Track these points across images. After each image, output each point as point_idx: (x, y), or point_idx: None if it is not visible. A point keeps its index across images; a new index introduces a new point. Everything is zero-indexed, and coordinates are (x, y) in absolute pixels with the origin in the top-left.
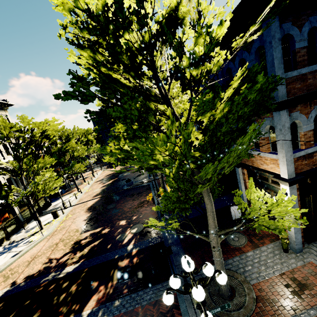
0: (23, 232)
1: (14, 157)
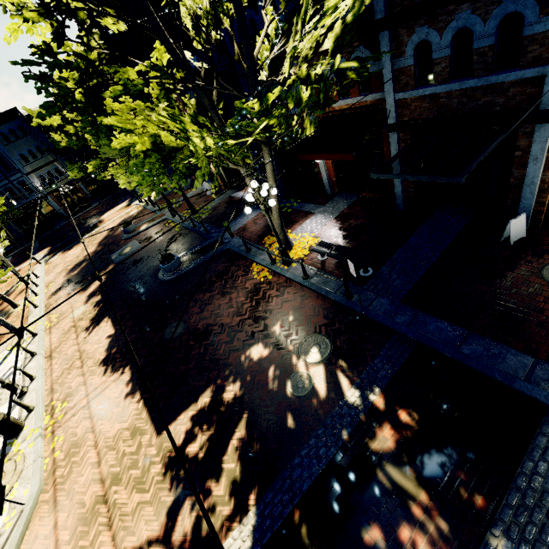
0: None
1: None
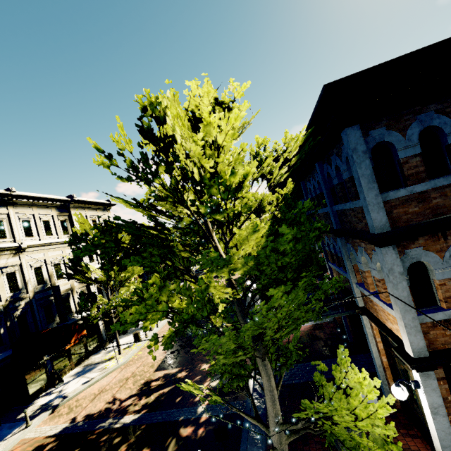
0: (102, 353)
1: (101, 267)
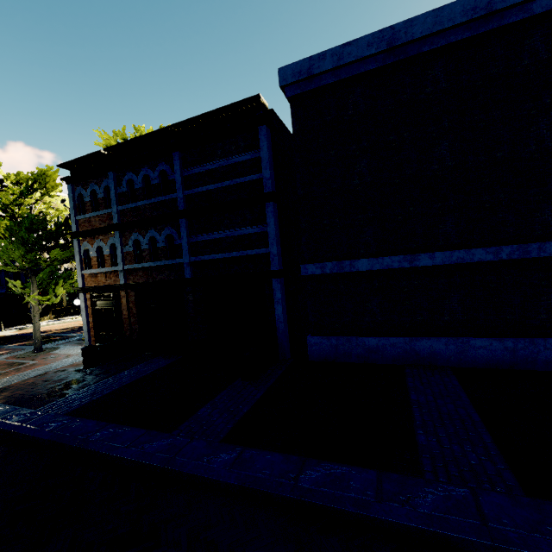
0: (76, 316)
1: None
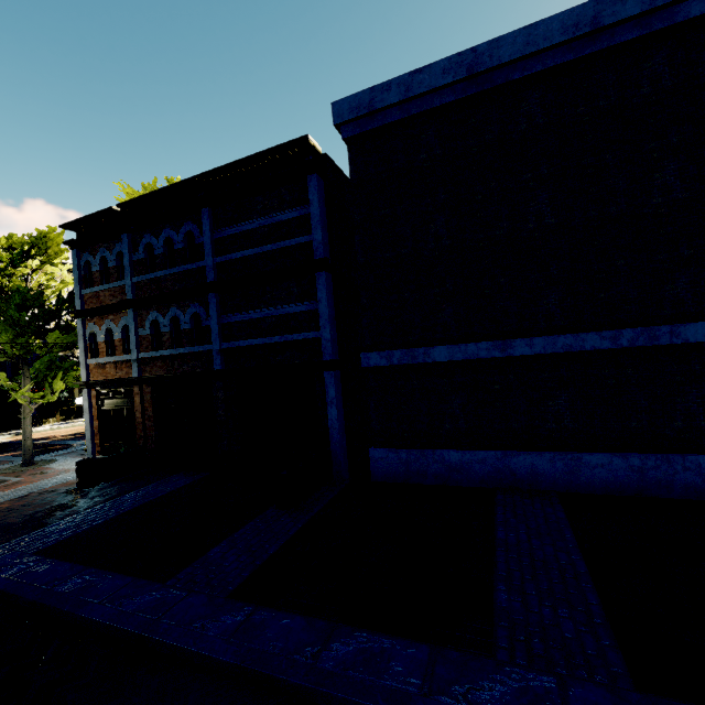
0: None
1: None
